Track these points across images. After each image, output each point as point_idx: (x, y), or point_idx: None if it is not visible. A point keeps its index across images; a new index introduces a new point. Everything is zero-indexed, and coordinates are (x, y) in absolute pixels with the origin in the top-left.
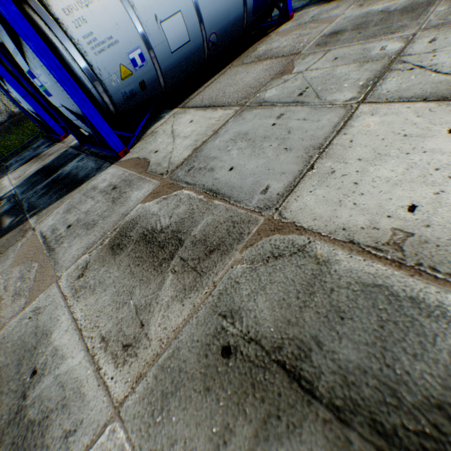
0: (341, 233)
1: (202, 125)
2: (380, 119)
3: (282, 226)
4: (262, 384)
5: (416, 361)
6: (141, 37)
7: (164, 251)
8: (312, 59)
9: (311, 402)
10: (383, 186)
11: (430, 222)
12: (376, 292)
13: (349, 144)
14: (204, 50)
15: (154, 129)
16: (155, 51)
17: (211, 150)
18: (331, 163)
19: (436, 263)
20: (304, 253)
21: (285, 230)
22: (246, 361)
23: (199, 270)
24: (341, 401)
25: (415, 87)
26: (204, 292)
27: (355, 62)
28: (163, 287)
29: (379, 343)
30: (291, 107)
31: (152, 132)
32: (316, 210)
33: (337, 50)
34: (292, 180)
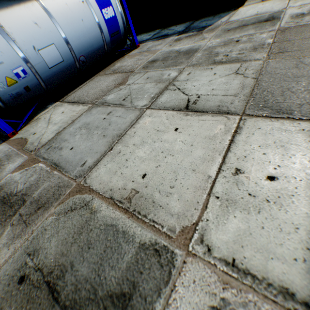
0: (109, 192)
1: (68, 115)
2: (152, 119)
3: (83, 189)
4: (33, 298)
5: (112, 269)
6: (23, 59)
7: (12, 209)
8: (138, 76)
9: (55, 305)
10: (138, 162)
11: (148, 184)
12: (110, 229)
13: (133, 135)
14: (76, 65)
15: (40, 116)
16: (35, 67)
17: (66, 134)
18: (121, 146)
19: (141, 209)
20: (87, 206)
21: (84, 191)
22: (30, 284)
23: (28, 222)
24: (69, 301)
25: (173, 101)
26: (25, 238)
27: (155, 81)
28: (2, 237)
29: (100, 261)
30: (116, 107)
31: (38, 118)
32: (103, 177)
33: (150, 72)
34: (99, 157)
